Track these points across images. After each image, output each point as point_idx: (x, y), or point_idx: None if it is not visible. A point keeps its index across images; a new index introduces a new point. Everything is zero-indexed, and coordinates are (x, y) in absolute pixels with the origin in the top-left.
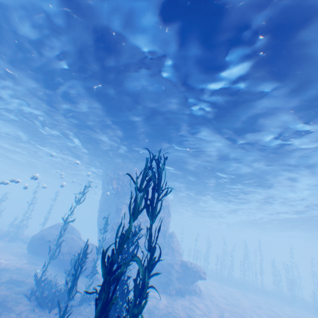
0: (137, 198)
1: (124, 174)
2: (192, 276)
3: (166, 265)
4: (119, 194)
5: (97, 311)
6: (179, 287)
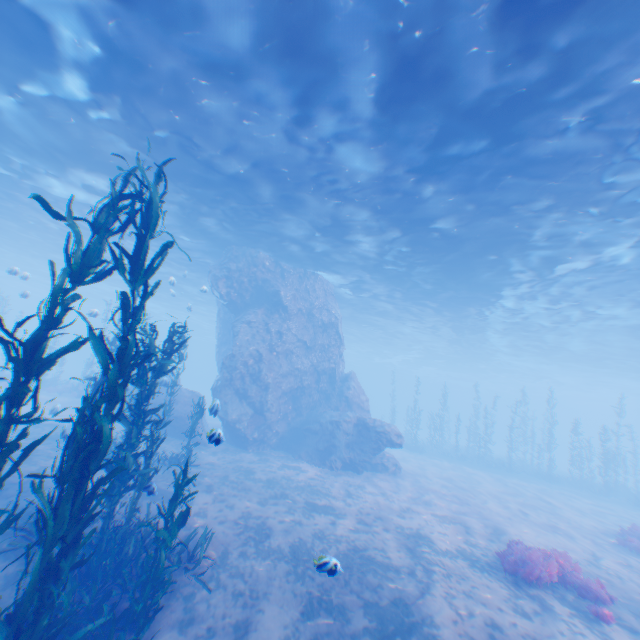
0: (81, 239)
1: (241, 269)
2: (372, 439)
3: (327, 424)
4: (236, 307)
5: (1, 400)
6: (348, 458)
